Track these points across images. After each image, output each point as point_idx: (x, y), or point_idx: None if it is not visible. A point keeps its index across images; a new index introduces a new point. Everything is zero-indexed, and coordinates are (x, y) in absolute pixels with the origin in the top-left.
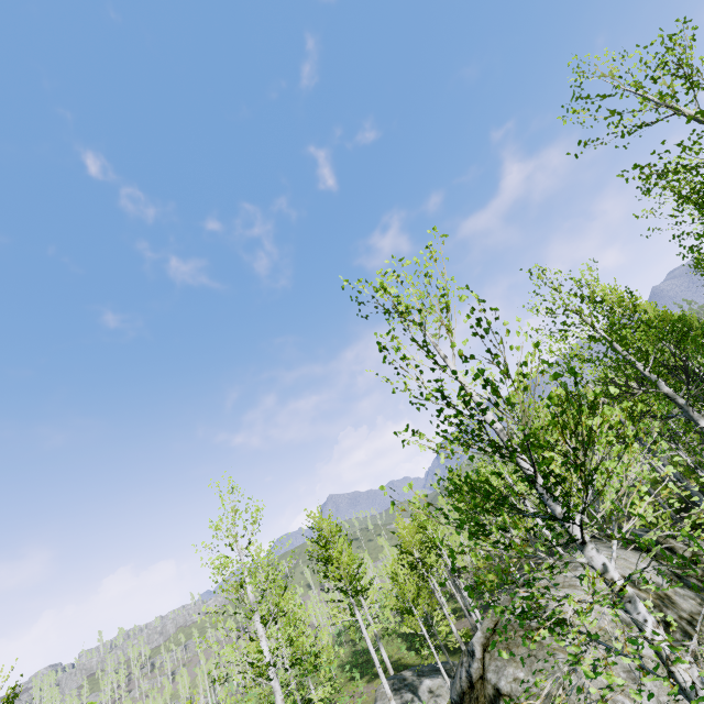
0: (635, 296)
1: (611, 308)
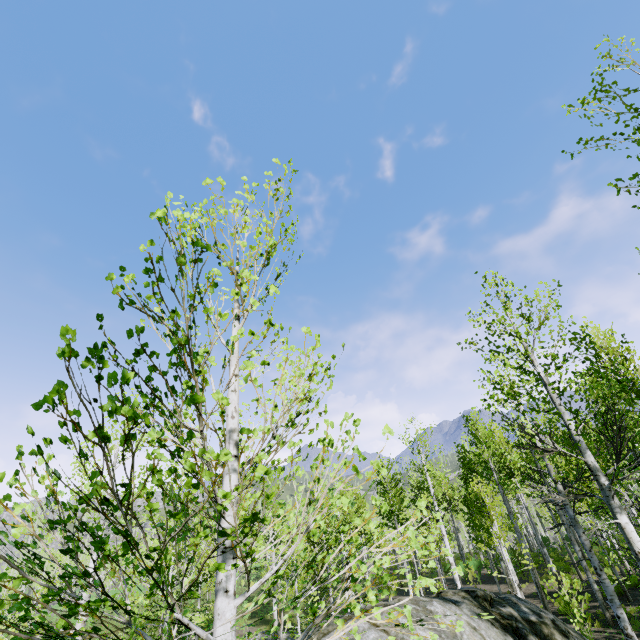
0: (628, 347)
1: (596, 353)
